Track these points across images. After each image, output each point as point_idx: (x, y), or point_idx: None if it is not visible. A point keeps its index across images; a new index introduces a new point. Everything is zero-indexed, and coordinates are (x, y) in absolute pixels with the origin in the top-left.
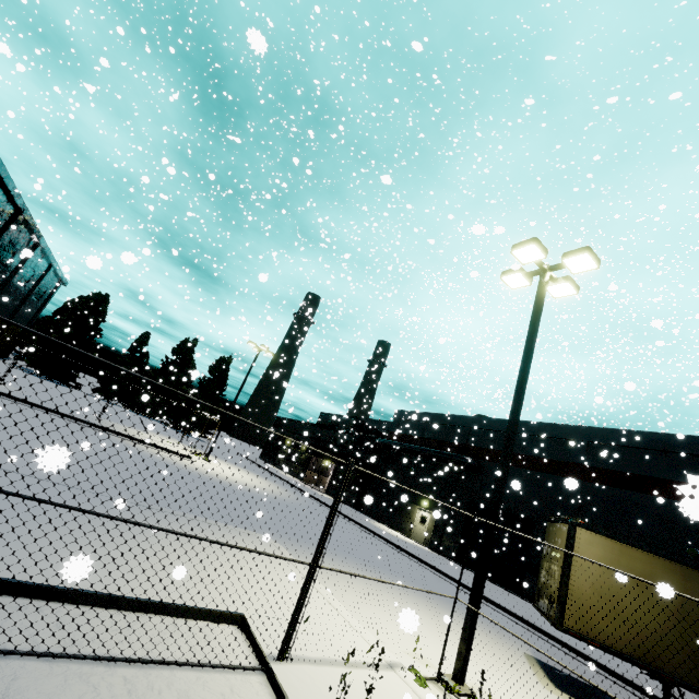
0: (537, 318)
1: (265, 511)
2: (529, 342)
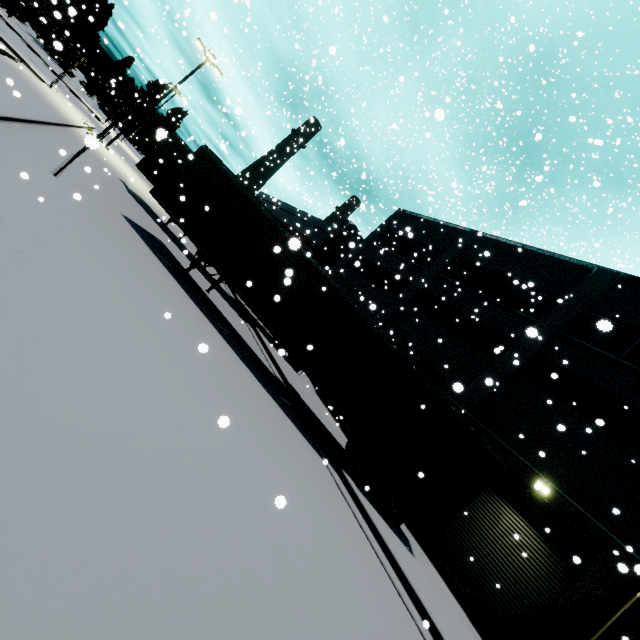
0: (192, 72)
1: (119, 149)
2: (184, 78)
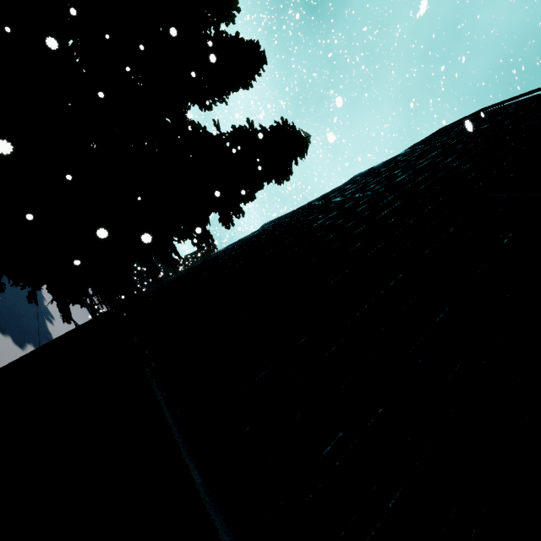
0: None
1: None
2: None
